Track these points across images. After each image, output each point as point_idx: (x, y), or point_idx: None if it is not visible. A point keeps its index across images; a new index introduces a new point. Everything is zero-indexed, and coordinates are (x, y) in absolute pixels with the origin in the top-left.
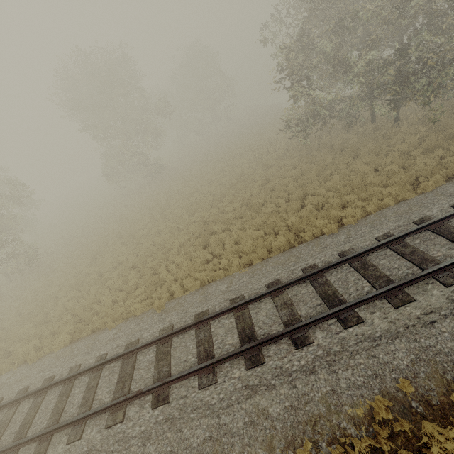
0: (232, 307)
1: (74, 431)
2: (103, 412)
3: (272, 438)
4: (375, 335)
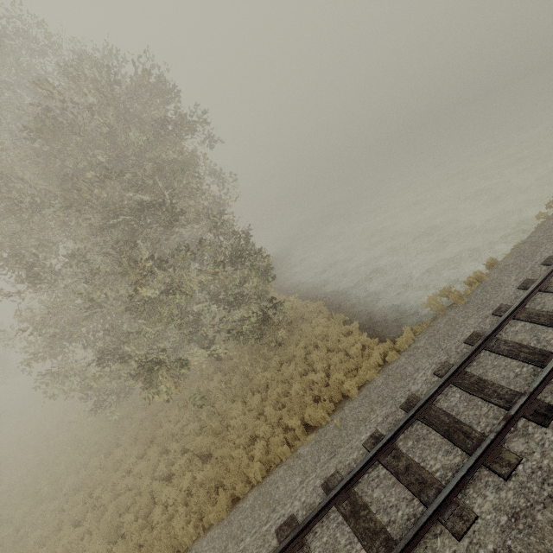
0: None
1: None
2: None
3: None
4: None
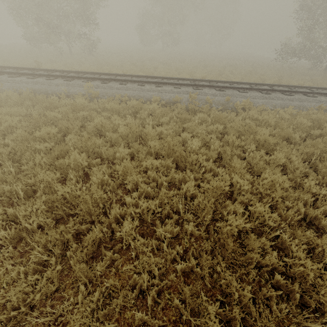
0: (252, 83)
1: (176, 86)
2: (190, 86)
3: (275, 105)
4: (321, 101)
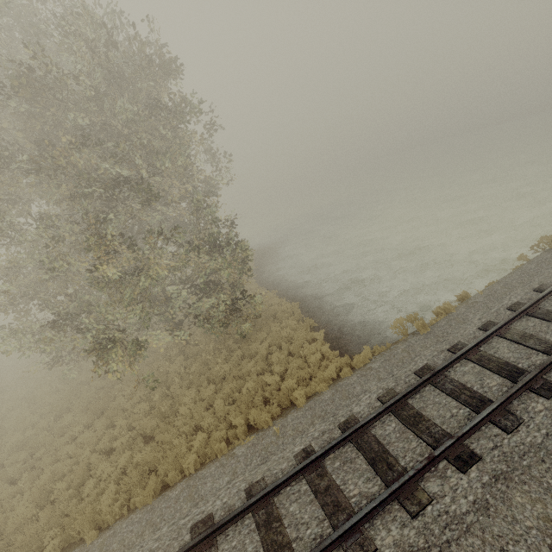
0: None
1: None
2: None
3: None
4: None
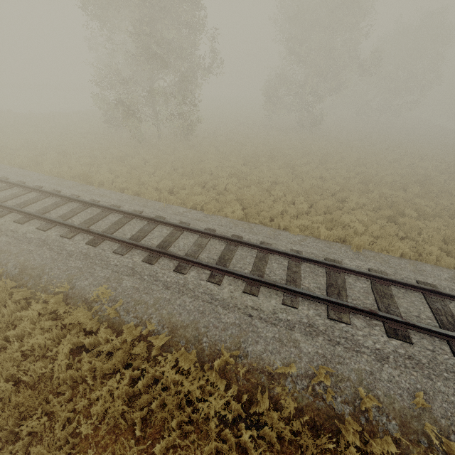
0: None
1: (288, 297)
2: (322, 302)
3: None
4: None
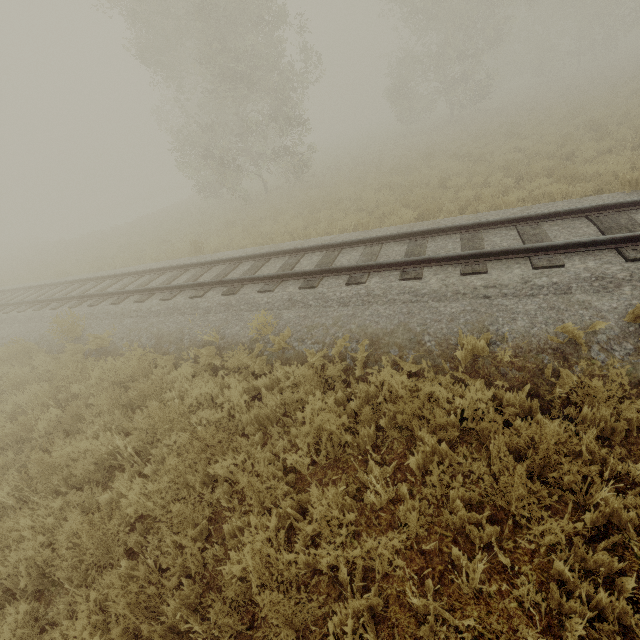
0: None
1: (540, 259)
2: (604, 248)
3: None
4: None
